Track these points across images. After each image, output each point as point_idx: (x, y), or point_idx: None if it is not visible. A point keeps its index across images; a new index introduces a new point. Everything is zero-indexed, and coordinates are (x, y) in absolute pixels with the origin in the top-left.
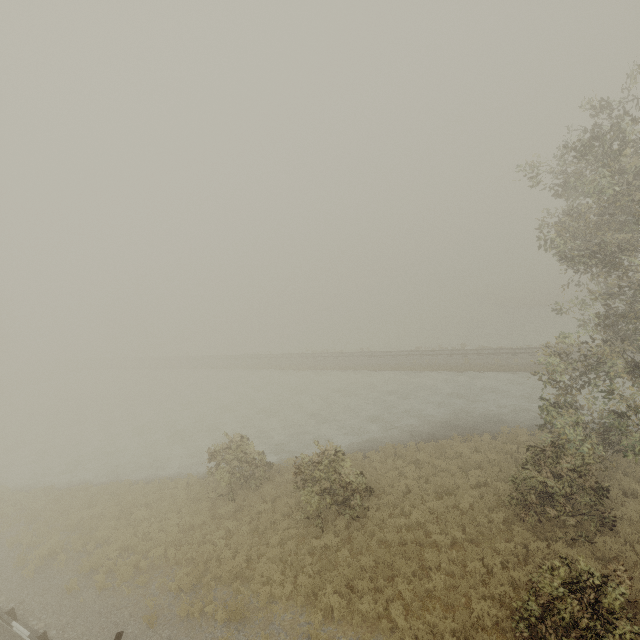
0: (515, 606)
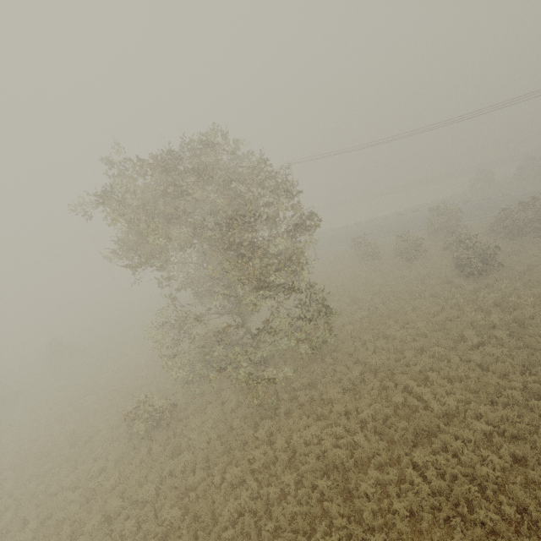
0: None
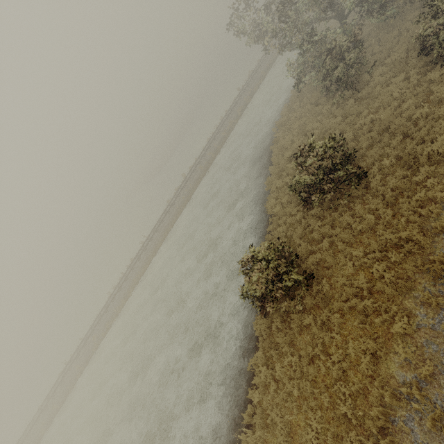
0: (435, 55)
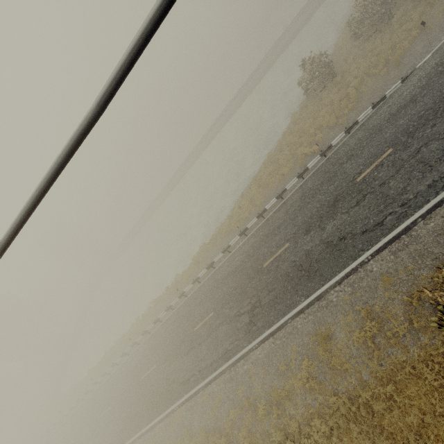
0: None
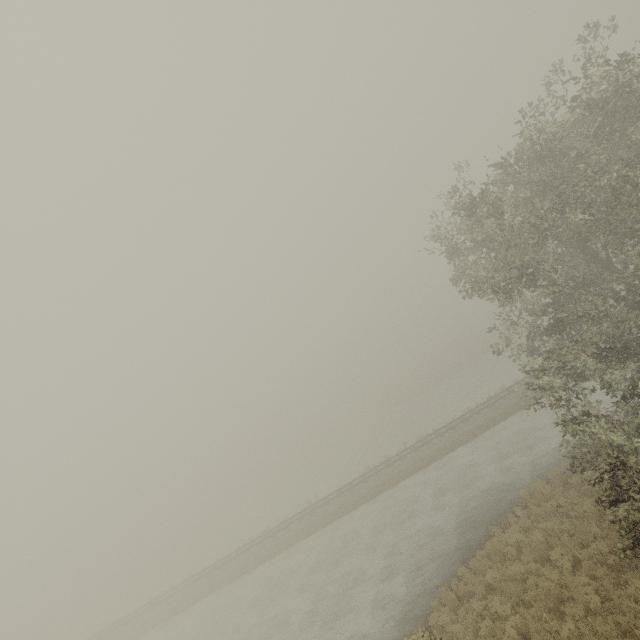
0: None
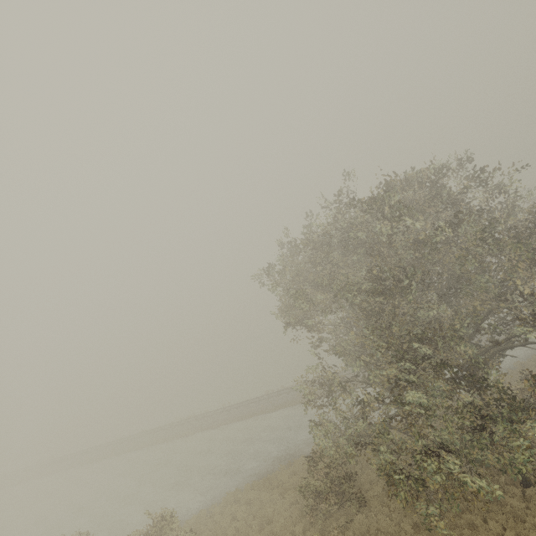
0: None
